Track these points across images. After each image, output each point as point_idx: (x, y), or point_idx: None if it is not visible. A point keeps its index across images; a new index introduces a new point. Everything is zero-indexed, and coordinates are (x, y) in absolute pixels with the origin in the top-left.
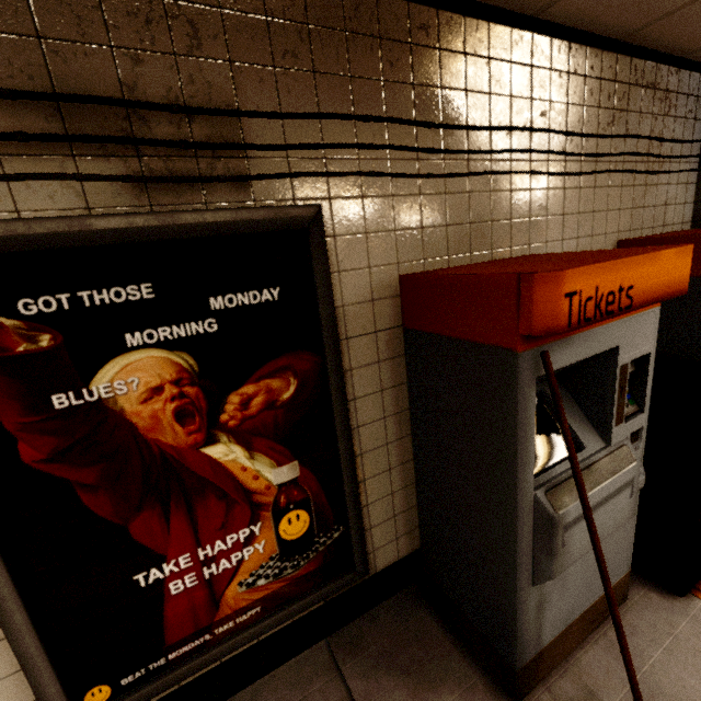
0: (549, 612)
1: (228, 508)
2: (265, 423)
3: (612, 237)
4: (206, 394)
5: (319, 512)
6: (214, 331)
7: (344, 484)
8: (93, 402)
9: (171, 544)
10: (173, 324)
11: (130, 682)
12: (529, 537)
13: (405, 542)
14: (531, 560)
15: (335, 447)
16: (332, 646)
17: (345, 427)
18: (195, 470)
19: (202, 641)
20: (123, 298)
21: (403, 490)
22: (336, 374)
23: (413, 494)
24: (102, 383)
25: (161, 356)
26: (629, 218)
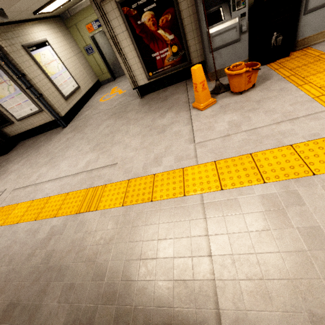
0: (216, 62)
1: (162, 44)
2: (166, 25)
3: None
4: (156, 20)
5: (179, 47)
6: (155, 6)
7: (182, 40)
8: (142, 23)
9: (155, 50)
10: (149, 6)
11: (154, 74)
12: (207, 41)
13: (200, 58)
14: (208, 47)
15: (180, 31)
16: (186, 81)
17: (181, 26)
18: (156, 36)
19: (162, 70)
20: (142, 2)
21: (198, 44)
22: (177, 12)
23: (201, 45)
24: (142, 19)
25: (149, 13)
26: None
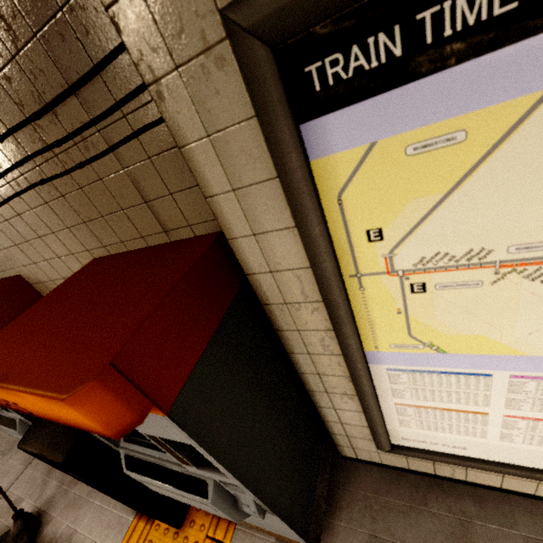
0: None
1: None
2: None
3: (84, 255)
4: None
5: None
6: None
7: None
8: None
9: None
10: None
11: None
12: None
13: None
14: None
15: None
16: None
17: None
18: None
19: None
20: None
21: None
22: None
23: None
24: None
25: None
26: (90, 234)
